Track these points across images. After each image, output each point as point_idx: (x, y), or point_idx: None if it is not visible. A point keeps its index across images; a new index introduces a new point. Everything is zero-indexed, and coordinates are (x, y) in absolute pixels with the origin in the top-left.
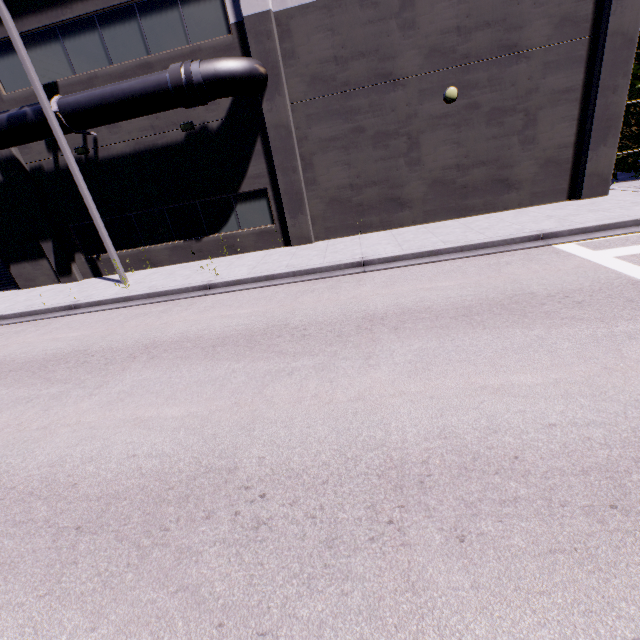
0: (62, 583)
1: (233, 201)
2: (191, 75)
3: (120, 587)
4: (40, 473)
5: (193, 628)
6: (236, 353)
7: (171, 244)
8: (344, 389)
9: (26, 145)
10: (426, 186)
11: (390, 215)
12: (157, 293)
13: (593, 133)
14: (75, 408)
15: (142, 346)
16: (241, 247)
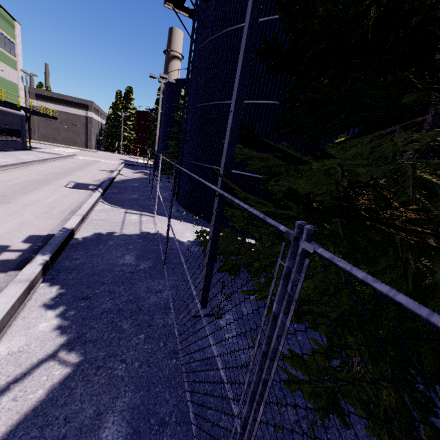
0: None
1: None
2: None
3: None
4: None
5: None
6: None
7: None
8: None
9: None
10: (62, 139)
11: (54, 141)
12: None
13: (88, 140)
14: None
15: None
16: None
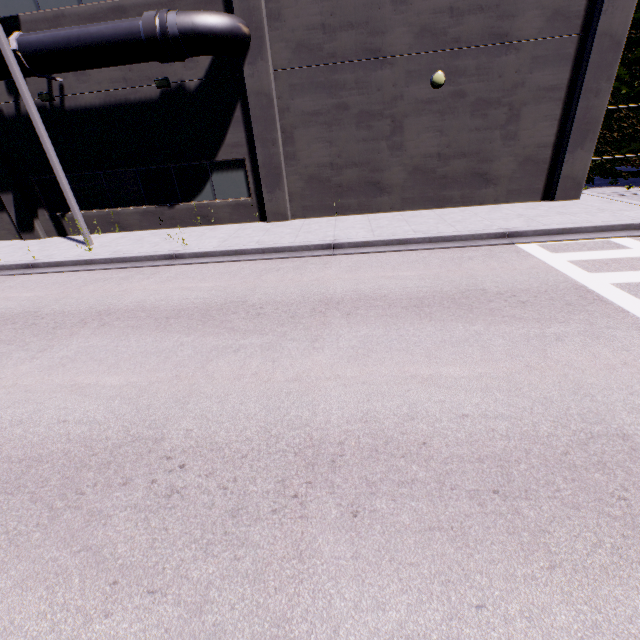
0: None
1: (209, 169)
2: (166, 26)
3: (25, 545)
4: None
5: (88, 585)
6: (188, 326)
7: (142, 208)
8: (284, 369)
9: None
10: (406, 173)
11: (369, 199)
12: (121, 259)
13: (572, 135)
14: (14, 370)
15: (95, 312)
16: (215, 218)
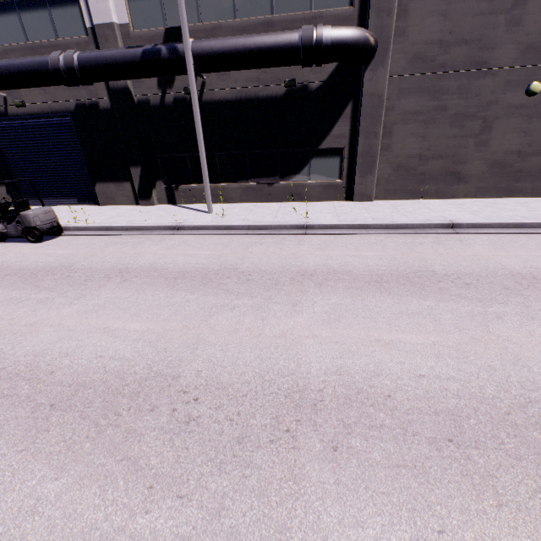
0: (504, 495)
1: (310, 155)
2: (322, 37)
3: None
4: (334, 380)
5: None
6: (411, 291)
7: (245, 185)
8: None
9: (139, 79)
10: (486, 166)
11: (446, 186)
12: (257, 226)
13: None
14: (293, 321)
15: (295, 272)
16: (306, 196)
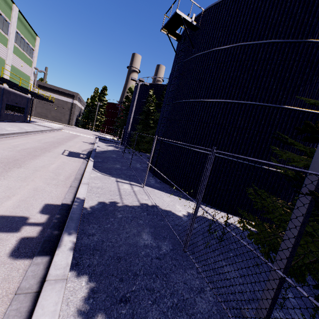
0: None
1: None
2: None
3: None
4: None
5: None
6: None
7: None
8: None
9: None
10: (51, 116)
11: (46, 118)
12: None
13: (71, 119)
14: None
15: None
16: None
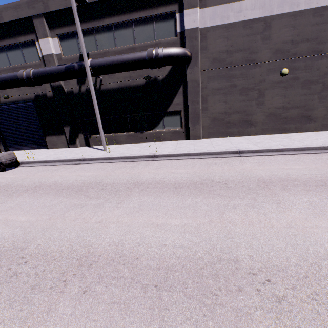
0: (166, 322)
1: (163, 115)
2: (158, 54)
3: None
4: (112, 248)
5: None
6: (191, 192)
7: (127, 133)
8: (276, 220)
9: (67, 80)
10: (265, 116)
11: (243, 129)
12: (126, 157)
13: None
14: (112, 213)
15: (132, 183)
16: (163, 138)
